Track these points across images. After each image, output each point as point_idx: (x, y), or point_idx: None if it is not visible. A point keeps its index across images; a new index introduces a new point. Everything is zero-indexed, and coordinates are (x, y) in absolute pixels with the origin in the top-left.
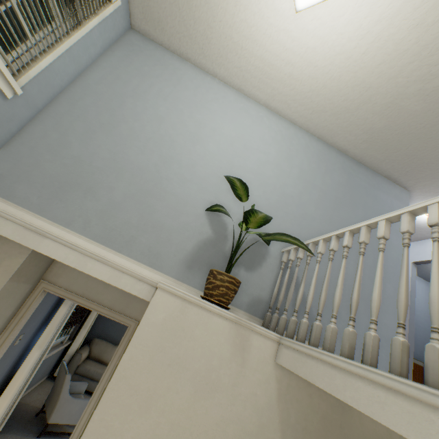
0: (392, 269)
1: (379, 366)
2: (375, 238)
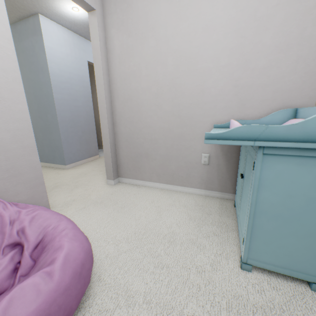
0: (47, 103)
1: (57, 161)
2: (34, 87)
